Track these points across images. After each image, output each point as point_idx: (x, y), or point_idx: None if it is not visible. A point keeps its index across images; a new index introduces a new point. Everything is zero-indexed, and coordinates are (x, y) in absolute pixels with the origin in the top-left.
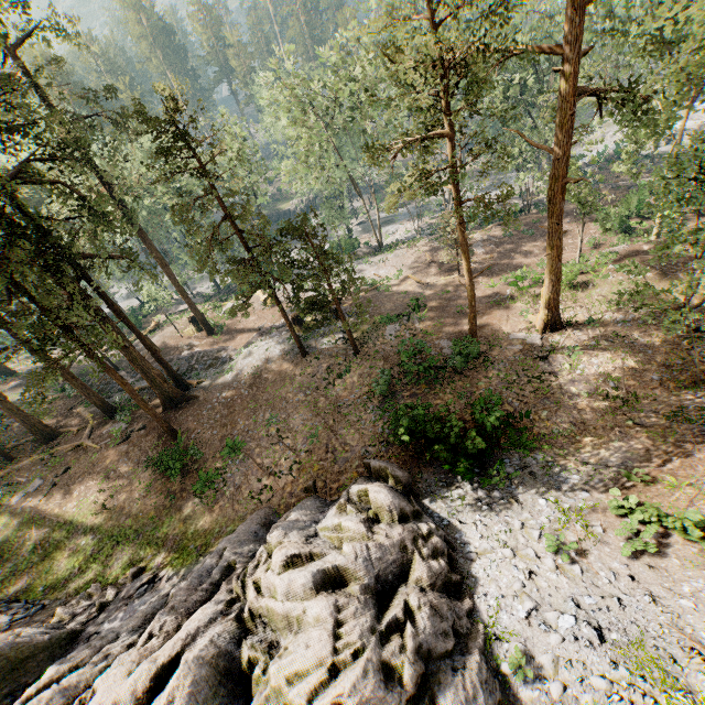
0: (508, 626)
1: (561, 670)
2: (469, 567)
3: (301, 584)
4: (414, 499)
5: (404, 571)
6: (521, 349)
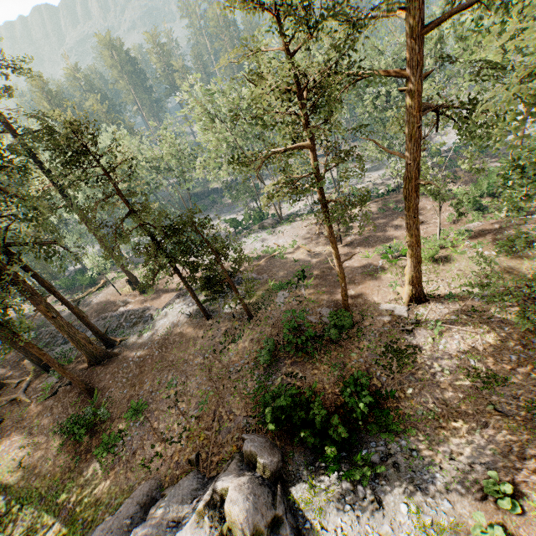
0: None
1: None
2: None
3: None
4: (282, 488)
5: None
6: (390, 320)
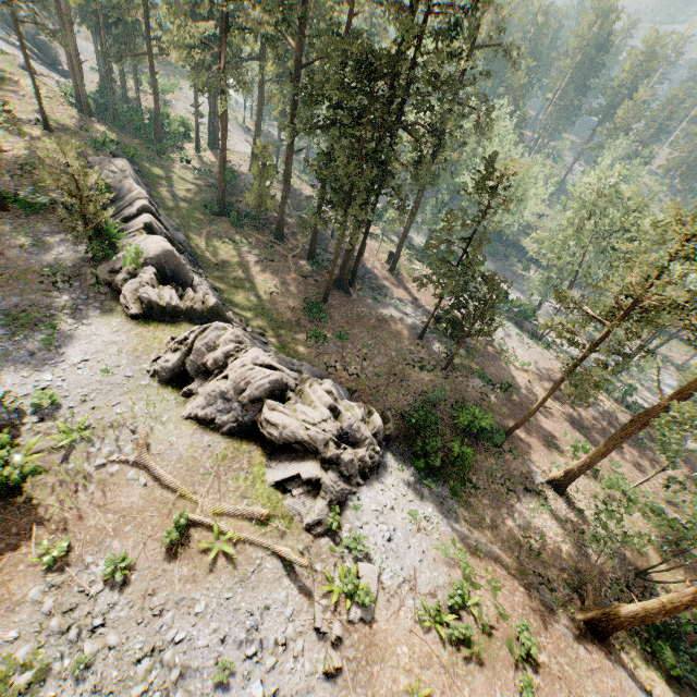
0: (365, 502)
1: (366, 526)
2: (375, 481)
3: (326, 400)
4: (385, 445)
5: (356, 446)
6: (523, 472)
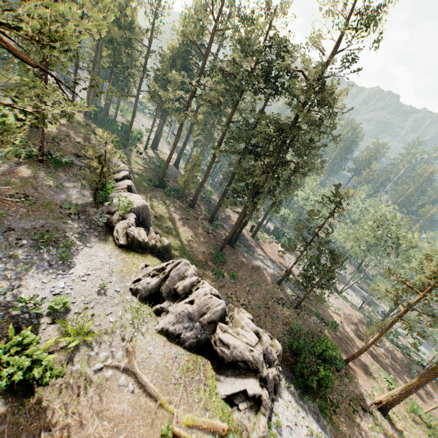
0: (280, 417)
1: None
2: (278, 397)
3: (252, 326)
4: None
5: (268, 365)
6: (358, 394)
